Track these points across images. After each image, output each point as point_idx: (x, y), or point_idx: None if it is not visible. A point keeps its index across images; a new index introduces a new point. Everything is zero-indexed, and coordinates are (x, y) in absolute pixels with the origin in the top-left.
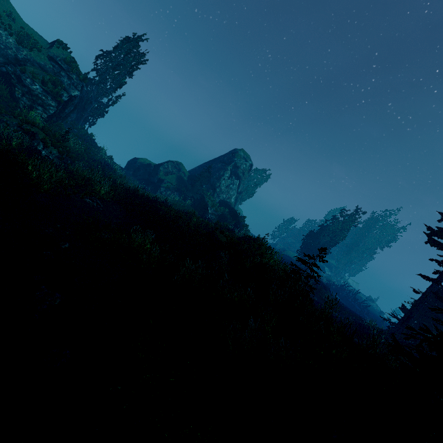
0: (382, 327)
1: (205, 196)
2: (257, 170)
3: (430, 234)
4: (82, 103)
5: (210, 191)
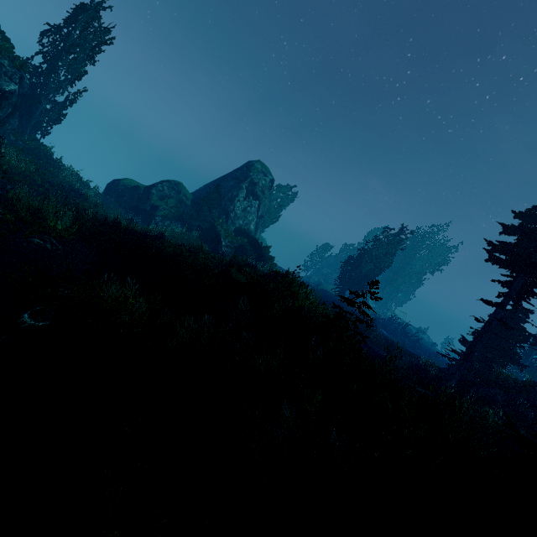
0: (439, 363)
1: (216, 224)
2: (280, 187)
3: (491, 250)
4: (25, 103)
5: (222, 217)
